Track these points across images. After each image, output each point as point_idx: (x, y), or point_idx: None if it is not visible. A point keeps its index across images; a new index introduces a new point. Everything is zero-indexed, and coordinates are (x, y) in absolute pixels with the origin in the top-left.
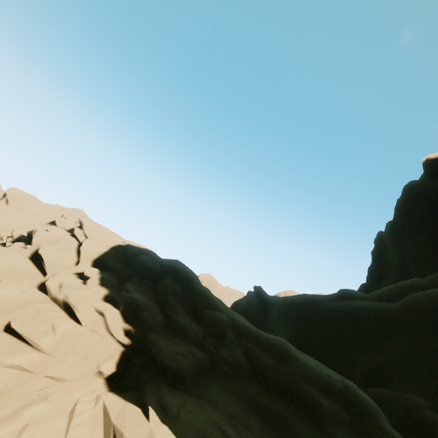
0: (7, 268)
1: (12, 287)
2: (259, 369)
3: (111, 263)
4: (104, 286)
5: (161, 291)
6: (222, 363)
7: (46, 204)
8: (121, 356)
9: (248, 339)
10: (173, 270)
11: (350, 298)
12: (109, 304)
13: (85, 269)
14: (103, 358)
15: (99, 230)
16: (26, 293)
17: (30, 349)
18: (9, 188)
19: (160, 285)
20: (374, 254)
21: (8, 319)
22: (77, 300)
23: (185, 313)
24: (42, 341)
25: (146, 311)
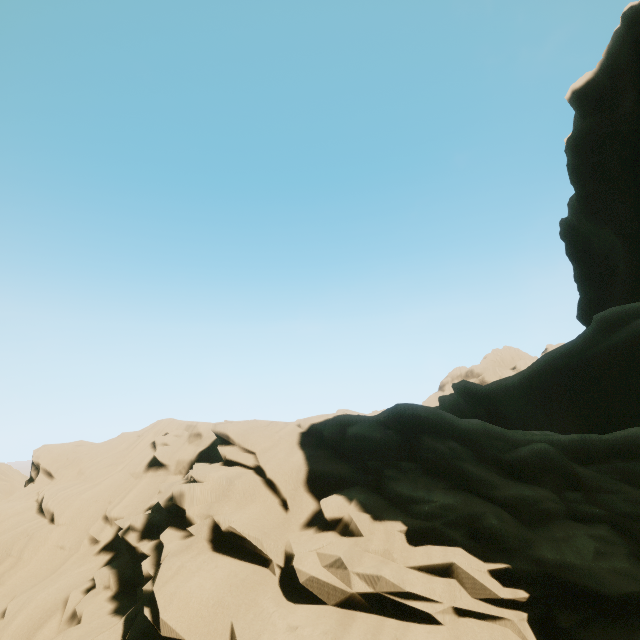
0: (212, 601)
1: (266, 636)
2: None
3: (332, 470)
4: (383, 518)
5: (443, 467)
6: (637, 523)
7: (106, 442)
8: (534, 633)
9: (600, 459)
10: (415, 423)
11: (621, 320)
12: (432, 547)
13: (324, 509)
14: None
15: (256, 431)
16: (303, 633)
17: None
18: (34, 452)
19: (429, 457)
20: (572, 253)
21: None
22: (394, 578)
23: (503, 479)
24: None
25: (484, 517)
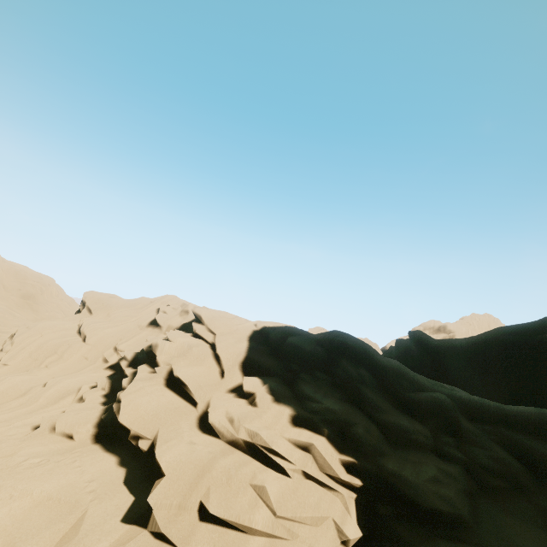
0: (152, 412)
1: (175, 441)
2: (544, 471)
3: (263, 361)
4: (281, 402)
5: (347, 385)
6: (488, 474)
7: (130, 300)
8: (357, 508)
9: (490, 421)
10: (342, 348)
11: None
12: (306, 430)
13: (244, 383)
14: (337, 519)
15: (222, 319)
16: (197, 447)
17: (242, 537)
18: (84, 294)
19: (339, 375)
20: None
21: (197, 499)
22: (267, 438)
23: (393, 408)
24: (254, 521)
25: (355, 425)
